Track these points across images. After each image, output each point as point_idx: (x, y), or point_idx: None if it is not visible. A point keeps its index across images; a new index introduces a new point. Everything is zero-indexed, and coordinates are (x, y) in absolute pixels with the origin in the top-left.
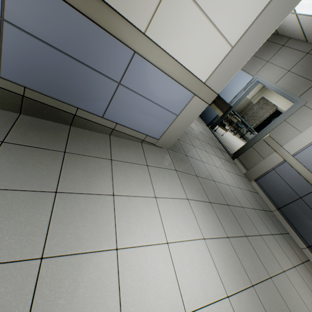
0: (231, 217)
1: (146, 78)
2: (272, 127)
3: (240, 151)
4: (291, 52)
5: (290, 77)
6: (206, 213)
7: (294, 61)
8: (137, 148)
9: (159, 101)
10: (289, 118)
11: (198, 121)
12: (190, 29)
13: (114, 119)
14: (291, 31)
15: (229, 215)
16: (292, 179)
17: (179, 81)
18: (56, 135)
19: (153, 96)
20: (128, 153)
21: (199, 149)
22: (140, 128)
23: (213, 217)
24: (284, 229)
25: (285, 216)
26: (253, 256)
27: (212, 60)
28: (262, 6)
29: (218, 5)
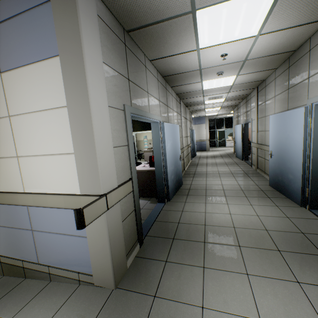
0: None
1: (43, 217)
2: None
3: None
4: None
5: None
6: None
7: None
8: (63, 296)
9: (63, 230)
10: None
11: (275, 205)
12: (42, 169)
13: (46, 261)
14: (292, 38)
15: None
16: None
17: (57, 206)
18: (2, 292)
19: (56, 228)
20: (43, 305)
21: (217, 273)
22: (69, 265)
23: None
24: None
25: None
26: None
27: (71, 173)
28: (68, 116)
29: (45, 144)
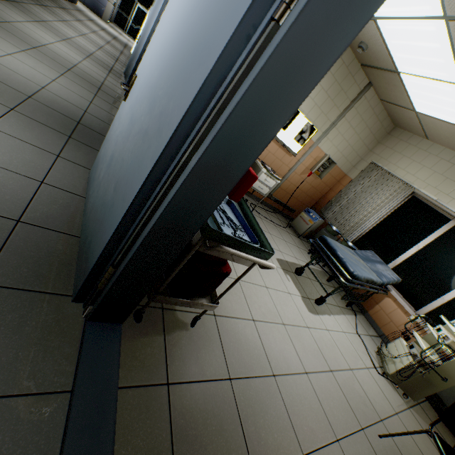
0: None
1: None
2: None
3: None
4: None
5: None
6: None
7: None
8: None
9: None
10: None
11: (108, 75)
12: None
13: None
14: None
15: None
16: None
17: None
18: None
19: None
20: None
21: None
22: None
23: None
24: None
25: None
26: None
27: None
28: None
29: None
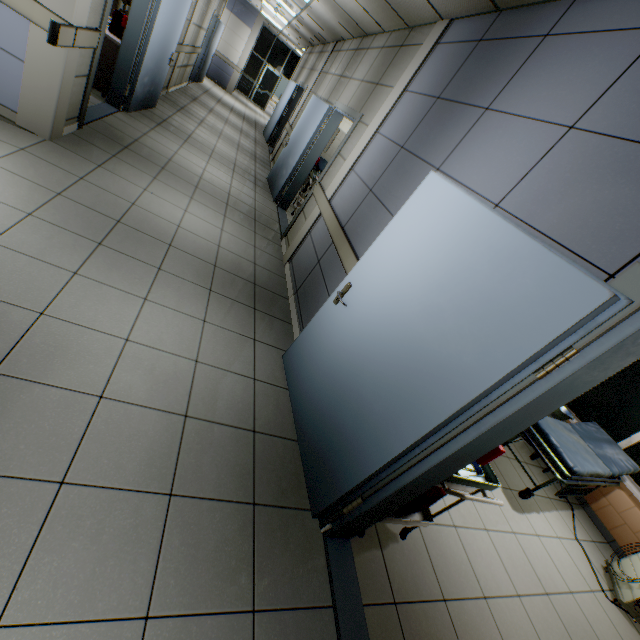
0: (98, 225)
1: None
2: (326, 170)
3: (290, 224)
4: (371, 54)
5: (361, 89)
6: (17, 186)
7: (370, 64)
8: None
9: None
10: (344, 148)
11: (255, 191)
12: None
13: None
14: (364, 19)
15: (96, 222)
16: (320, 237)
17: None
18: None
19: None
20: None
21: (166, 186)
22: None
23: (33, 197)
24: (284, 317)
25: (299, 299)
26: (71, 251)
27: None
28: None
29: None
